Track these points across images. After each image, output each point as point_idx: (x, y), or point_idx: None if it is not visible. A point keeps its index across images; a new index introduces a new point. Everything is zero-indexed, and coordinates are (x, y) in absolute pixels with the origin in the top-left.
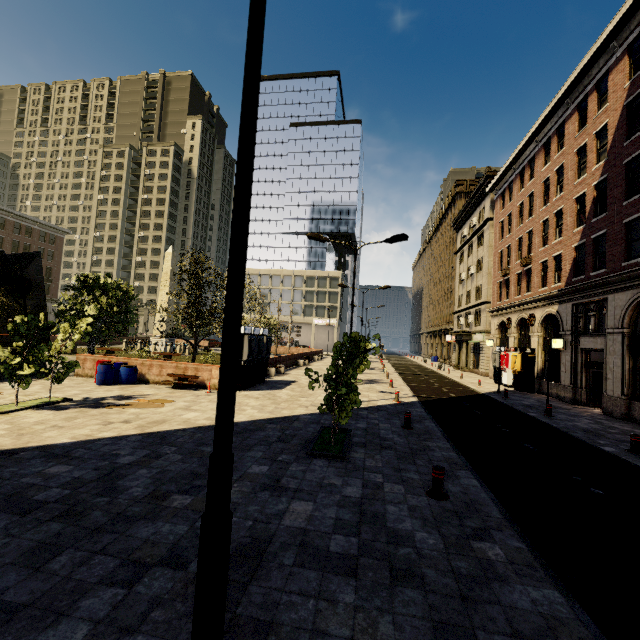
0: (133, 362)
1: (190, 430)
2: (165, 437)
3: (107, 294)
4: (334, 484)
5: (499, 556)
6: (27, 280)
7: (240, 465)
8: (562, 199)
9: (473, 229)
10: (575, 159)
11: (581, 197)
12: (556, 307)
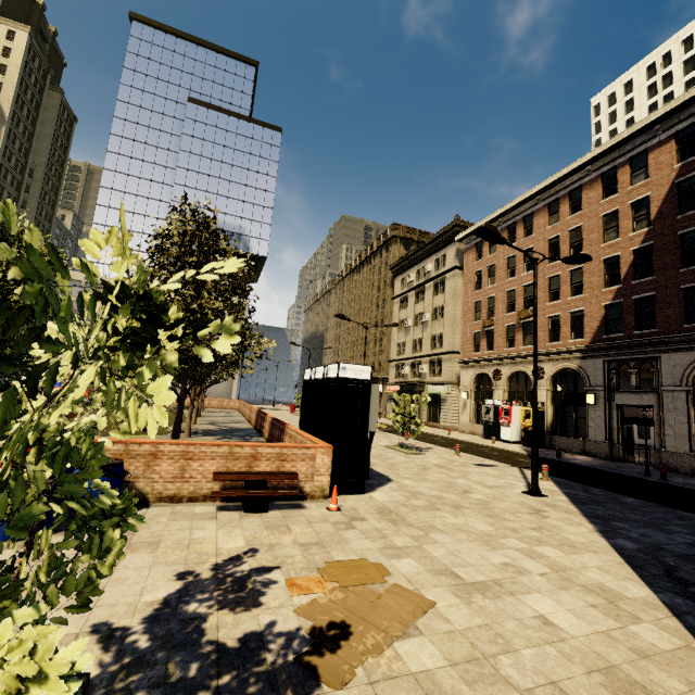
0: None
1: None
2: None
3: None
4: None
5: None
6: None
7: None
8: None
9: (425, 275)
10: (601, 223)
11: (610, 259)
12: (577, 362)
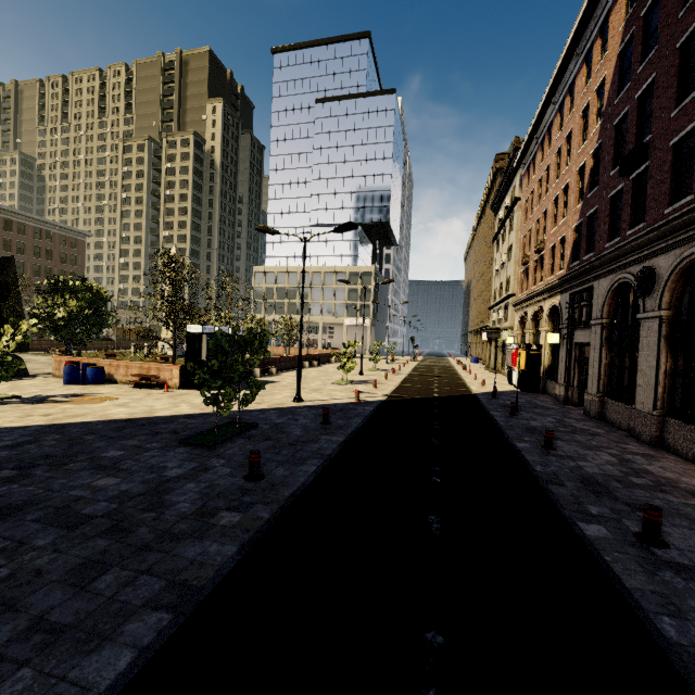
0: (102, 363)
1: (97, 422)
2: (64, 427)
3: (78, 297)
4: (166, 466)
5: (230, 522)
6: (5, 285)
7: (100, 450)
8: (569, 172)
9: (506, 211)
10: (580, 123)
11: (583, 168)
12: (559, 298)
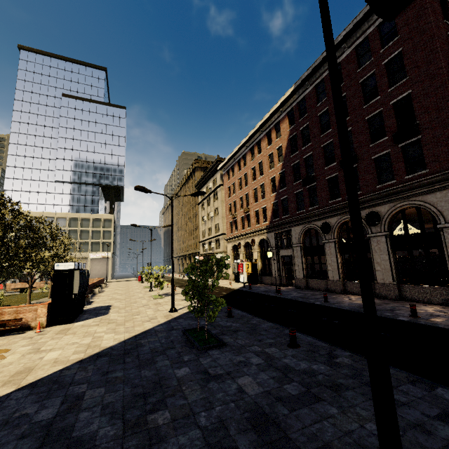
0: None
1: (75, 366)
2: (57, 380)
3: None
4: (242, 361)
5: (350, 361)
6: None
7: (165, 374)
8: (263, 178)
9: (210, 190)
10: (268, 159)
11: (273, 178)
12: (266, 235)
